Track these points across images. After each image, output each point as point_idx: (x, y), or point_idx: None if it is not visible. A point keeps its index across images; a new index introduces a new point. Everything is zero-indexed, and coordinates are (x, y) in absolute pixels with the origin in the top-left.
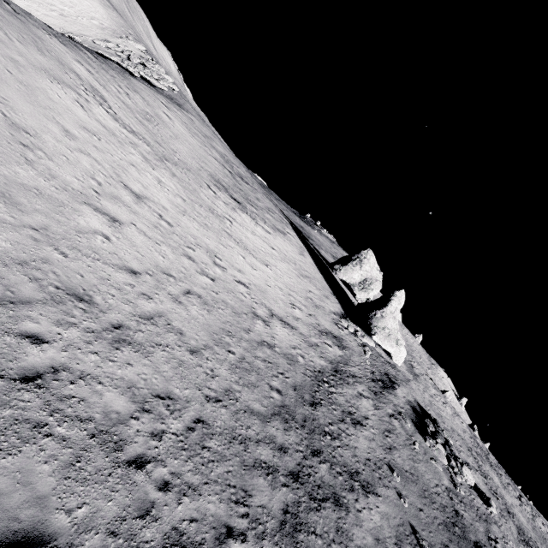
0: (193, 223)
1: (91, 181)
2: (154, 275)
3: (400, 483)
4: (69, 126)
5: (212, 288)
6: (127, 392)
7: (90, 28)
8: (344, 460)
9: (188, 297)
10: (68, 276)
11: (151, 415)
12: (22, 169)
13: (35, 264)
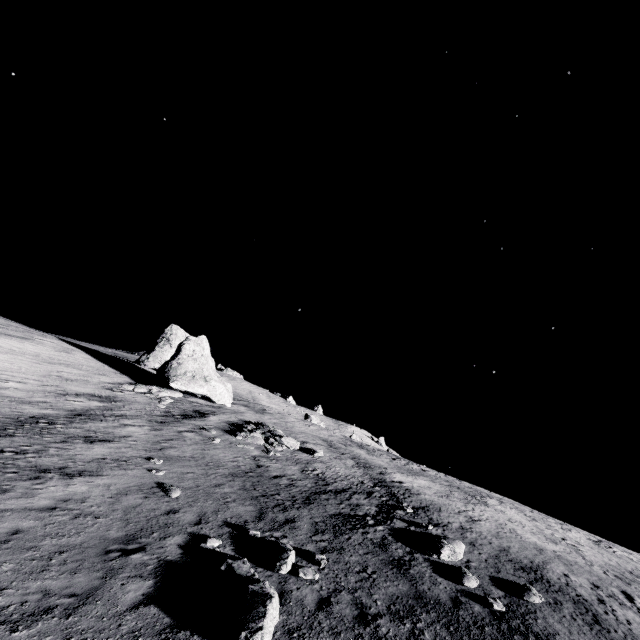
0: None
1: None
2: None
3: (162, 464)
4: None
5: None
6: None
7: None
8: (37, 464)
9: None
10: None
11: None
12: None
13: None
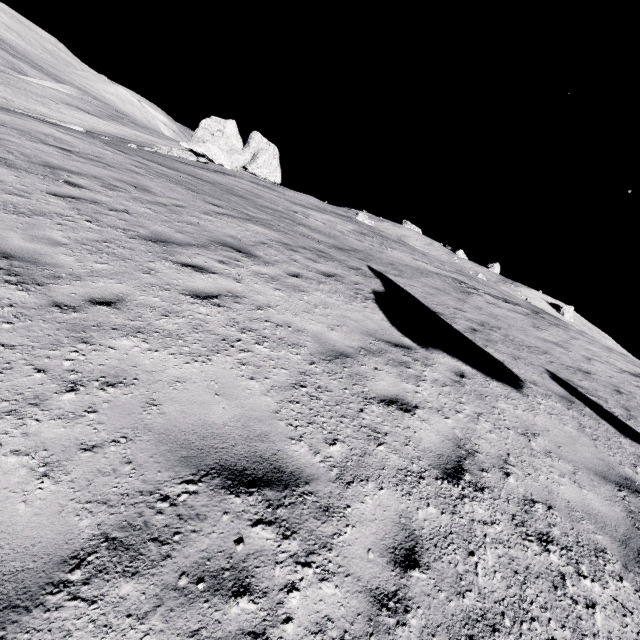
0: (2, 93)
1: None
2: None
3: None
4: None
5: None
6: None
7: None
8: None
9: None
10: None
11: None
12: None
13: None
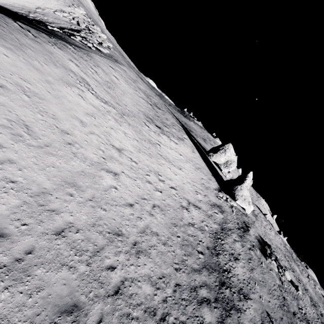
0: (144, 156)
1: (99, 152)
2: (138, 202)
3: (259, 289)
4: (81, 116)
5: (162, 198)
6: (148, 281)
7: (50, 1)
8: (234, 283)
9: (154, 209)
10: (110, 223)
11: (160, 290)
12: (74, 162)
13: (97, 222)
